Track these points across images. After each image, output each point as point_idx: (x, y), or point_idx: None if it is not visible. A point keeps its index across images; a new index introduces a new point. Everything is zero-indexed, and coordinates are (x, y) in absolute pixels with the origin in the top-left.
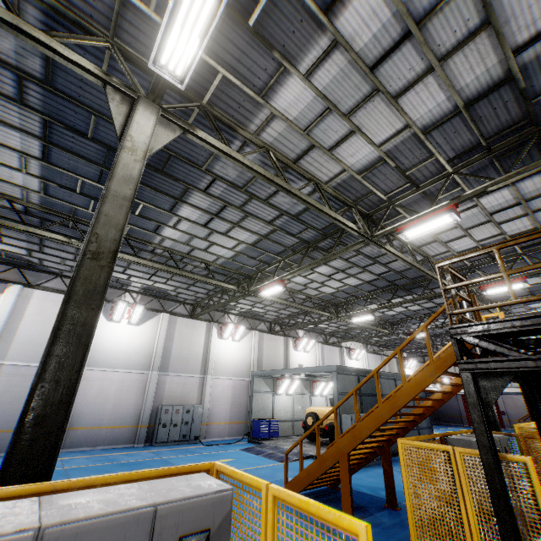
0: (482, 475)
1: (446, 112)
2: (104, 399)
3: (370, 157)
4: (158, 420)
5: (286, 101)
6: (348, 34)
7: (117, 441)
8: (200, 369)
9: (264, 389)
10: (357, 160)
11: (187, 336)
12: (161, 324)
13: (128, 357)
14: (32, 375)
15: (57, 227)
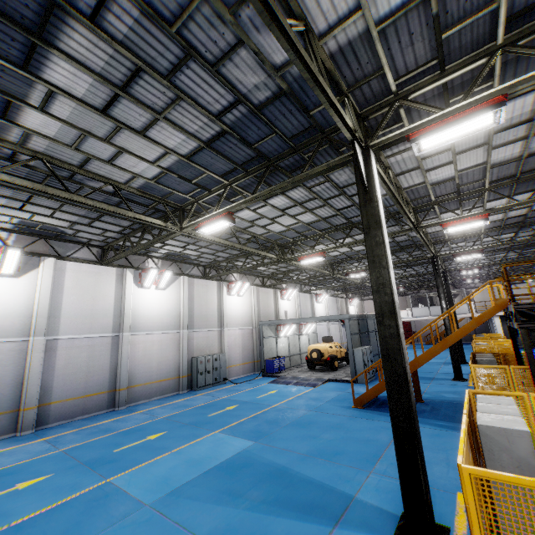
0: (524, 377)
1: (511, 158)
2: (149, 359)
3: (446, 176)
4: (195, 370)
5: None
6: None
7: (165, 391)
8: (217, 324)
9: (270, 334)
10: (437, 177)
11: (204, 296)
12: (183, 286)
13: (161, 320)
14: (85, 346)
15: (133, 206)
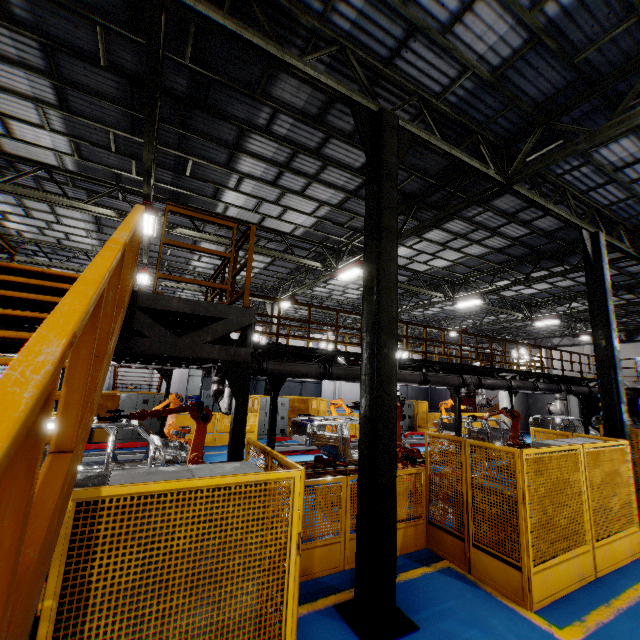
0: None
1: (95, 225)
2: None
3: (95, 240)
4: None
5: (16, 226)
6: (3, 209)
7: None
8: None
9: (200, 374)
10: (91, 241)
11: None
12: None
13: None
14: None
15: None
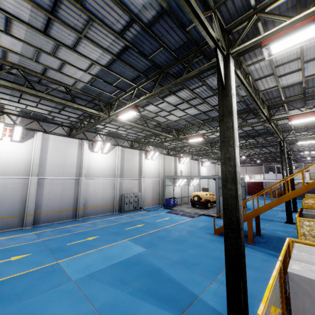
0: None
1: None
2: (96, 193)
3: (295, 81)
4: (123, 201)
5: None
6: None
7: (105, 212)
8: (138, 175)
9: (169, 184)
10: (287, 82)
11: (130, 159)
12: (118, 152)
13: (104, 171)
14: (60, 183)
15: (81, 101)
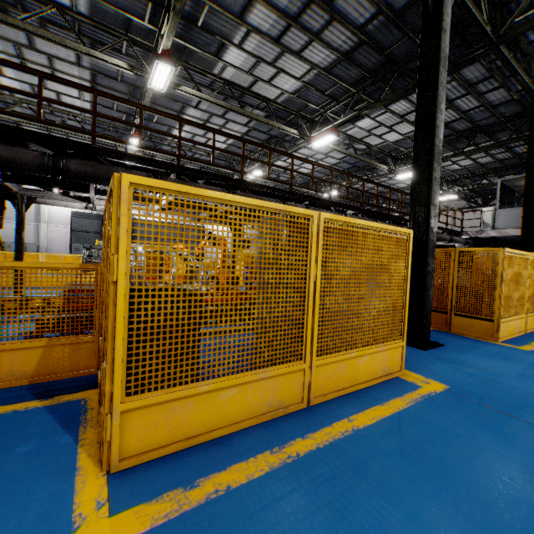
0: None
1: None
2: None
3: None
4: None
5: None
6: None
7: None
8: (35, 219)
9: None
10: None
11: None
12: None
13: None
14: None
15: None
